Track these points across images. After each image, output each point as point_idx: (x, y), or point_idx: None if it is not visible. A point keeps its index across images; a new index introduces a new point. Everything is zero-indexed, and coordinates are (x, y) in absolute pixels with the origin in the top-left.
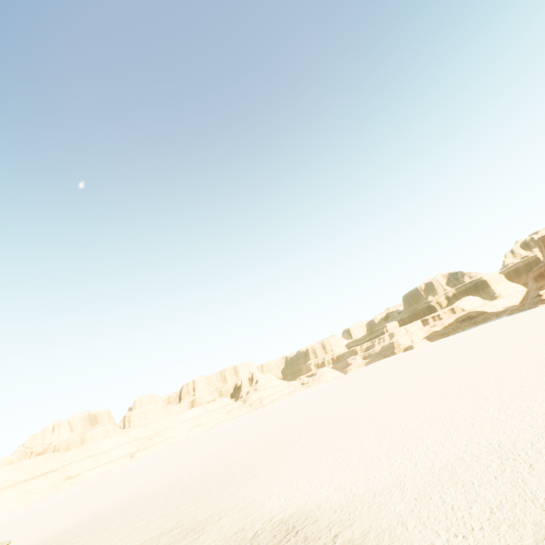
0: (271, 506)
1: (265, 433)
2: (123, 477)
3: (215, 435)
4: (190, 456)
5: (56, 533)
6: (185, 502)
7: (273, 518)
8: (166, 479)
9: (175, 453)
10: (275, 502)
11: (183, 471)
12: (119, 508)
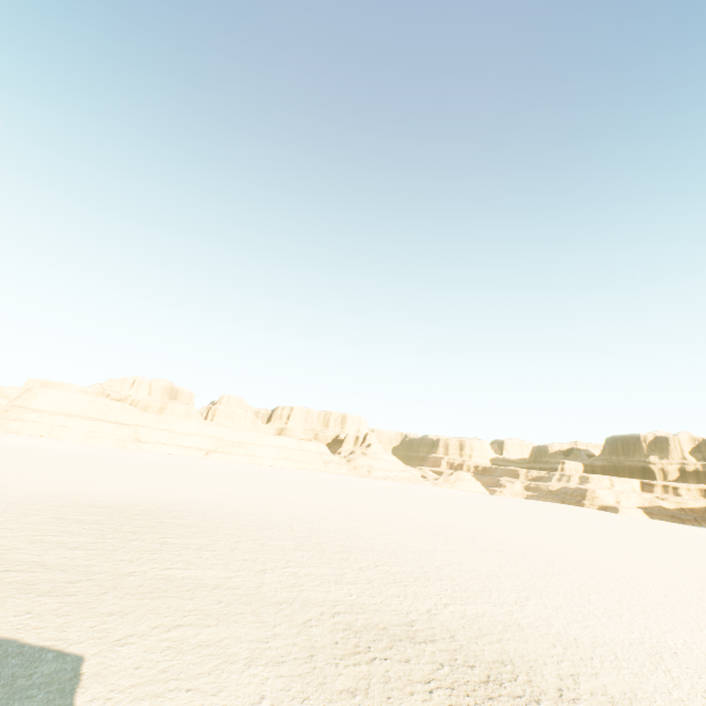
0: None
1: (425, 520)
2: (205, 472)
3: (318, 482)
4: (300, 493)
5: (143, 501)
6: (377, 578)
7: None
8: (284, 508)
9: (267, 477)
10: None
11: (308, 510)
12: (231, 516)
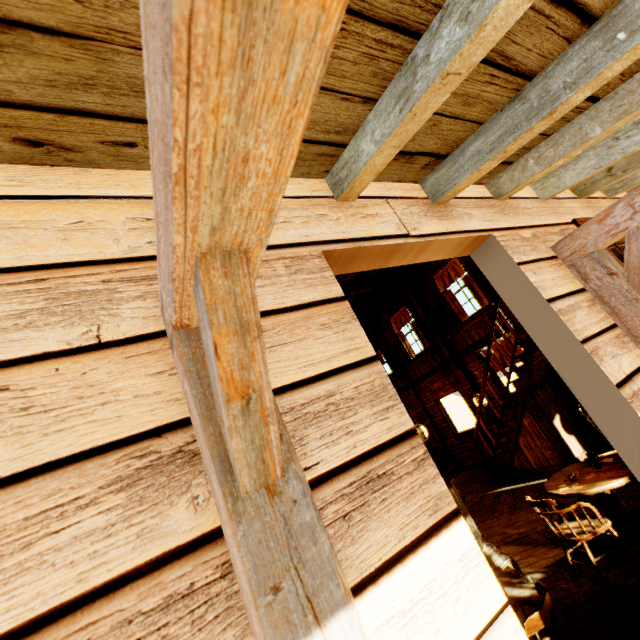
0: None
1: None
2: None
3: None
4: None
5: None
6: None
7: None
8: None
9: None
10: None
11: None
12: None
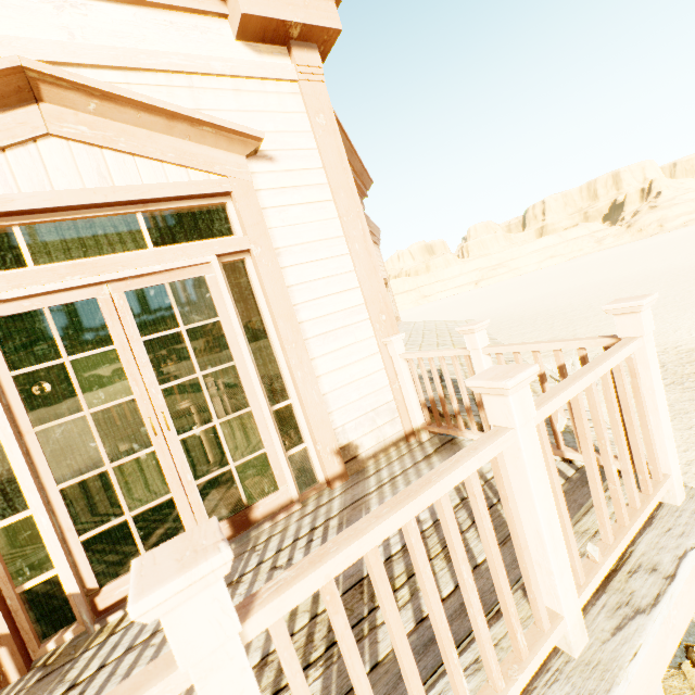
0: (676, 338)
1: (667, 268)
2: (475, 300)
3: (579, 269)
4: (548, 289)
5: None
6: (557, 325)
7: (679, 347)
8: (526, 305)
9: (527, 284)
10: (683, 336)
11: (544, 301)
12: None
